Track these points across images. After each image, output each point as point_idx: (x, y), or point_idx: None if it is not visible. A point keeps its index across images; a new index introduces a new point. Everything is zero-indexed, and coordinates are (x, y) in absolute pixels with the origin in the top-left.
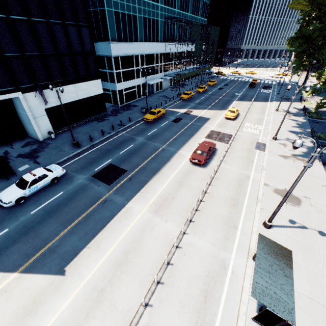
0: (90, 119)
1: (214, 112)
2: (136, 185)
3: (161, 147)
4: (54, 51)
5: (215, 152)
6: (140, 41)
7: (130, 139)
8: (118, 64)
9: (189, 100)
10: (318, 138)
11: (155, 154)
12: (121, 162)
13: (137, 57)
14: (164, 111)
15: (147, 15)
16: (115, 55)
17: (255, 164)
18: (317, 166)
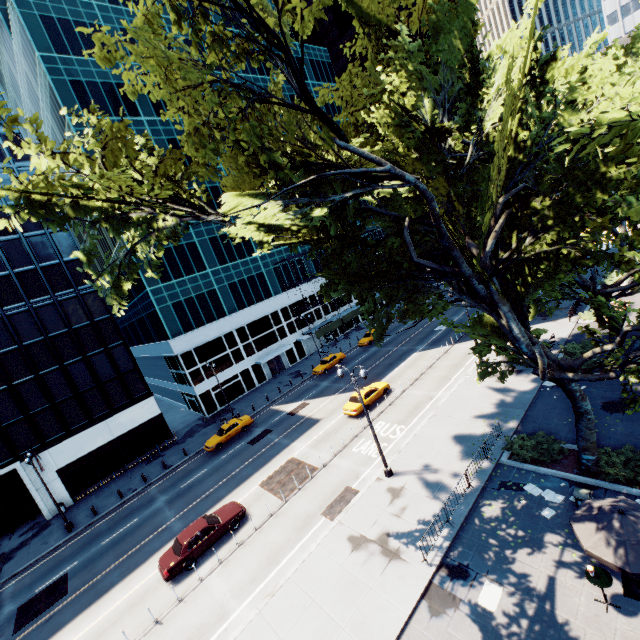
0: (140, 460)
1: (343, 400)
2: (41, 637)
3: (167, 522)
4: (72, 393)
5: (236, 531)
6: (232, 313)
7: (146, 504)
8: (192, 360)
9: (329, 373)
10: (516, 454)
11: (143, 542)
12: (82, 569)
13: (231, 335)
14: (248, 420)
15: (236, 277)
16: (184, 351)
17: (275, 573)
18: (410, 581)
